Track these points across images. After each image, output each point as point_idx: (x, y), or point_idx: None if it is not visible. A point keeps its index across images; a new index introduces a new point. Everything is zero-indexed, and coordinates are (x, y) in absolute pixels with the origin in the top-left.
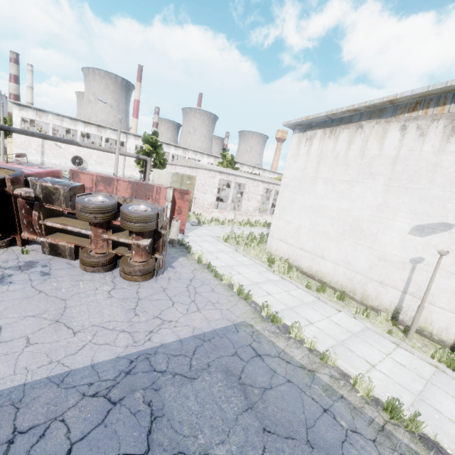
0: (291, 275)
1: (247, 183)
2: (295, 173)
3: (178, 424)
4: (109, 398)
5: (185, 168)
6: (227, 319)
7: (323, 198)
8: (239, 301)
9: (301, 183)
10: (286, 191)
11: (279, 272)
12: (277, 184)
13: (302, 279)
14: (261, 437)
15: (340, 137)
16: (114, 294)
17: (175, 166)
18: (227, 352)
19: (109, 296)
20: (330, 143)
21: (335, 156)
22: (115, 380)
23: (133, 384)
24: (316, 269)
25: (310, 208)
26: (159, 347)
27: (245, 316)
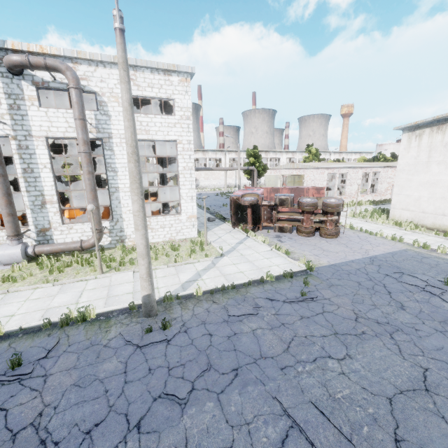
0: (421, 229)
1: (348, 171)
2: (409, 161)
3: (407, 269)
4: (374, 265)
5: (291, 170)
6: (396, 248)
7: (437, 175)
8: (395, 242)
9: (415, 167)
10: (403, 174)
11: (411, 228)
12: (374, 167)
13: (428, 232)
14: (444, 272)
15: (446, 132)
16: (330, 243)
17: (279, 170)
18: (408, 257)
19: (330, 244)
20: (438, 136)
21: (444, 145)
22: (371, 262)
23: (378, 263)
24: (439, 224)
25: (427, 183)
26: (375, 255)
27: (405, 247)
